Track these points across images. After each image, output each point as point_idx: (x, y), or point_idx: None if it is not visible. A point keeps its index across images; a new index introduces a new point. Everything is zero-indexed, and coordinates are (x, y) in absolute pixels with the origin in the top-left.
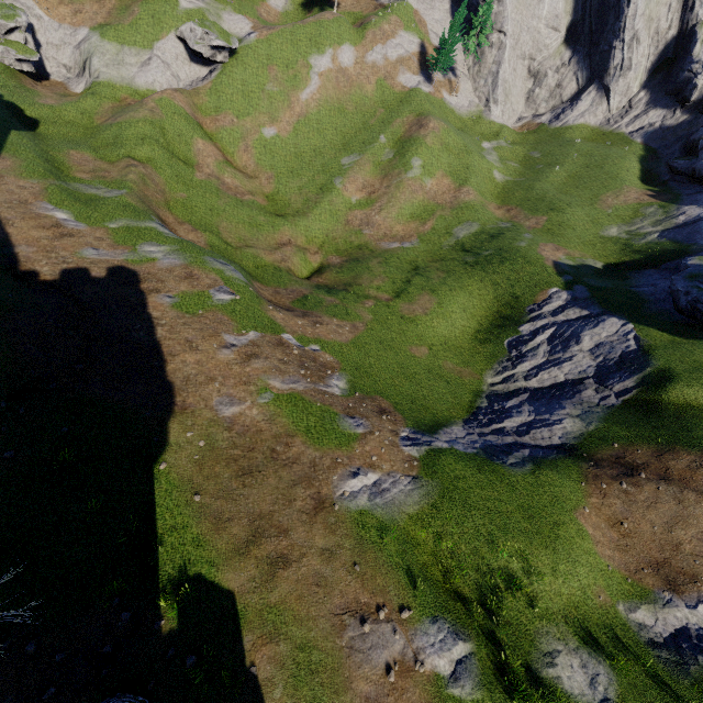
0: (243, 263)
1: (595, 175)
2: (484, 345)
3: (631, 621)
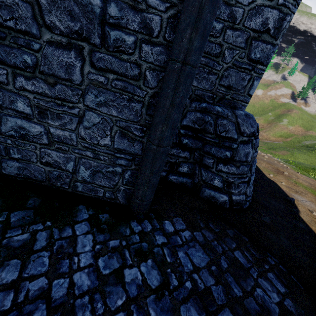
0: None
1: None
2: None
3: None
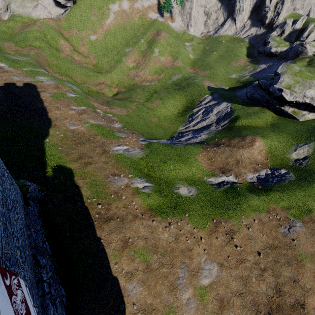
0: (82, 89)
1: (229, 54)
2: (180, 117)
3: (207, 180)
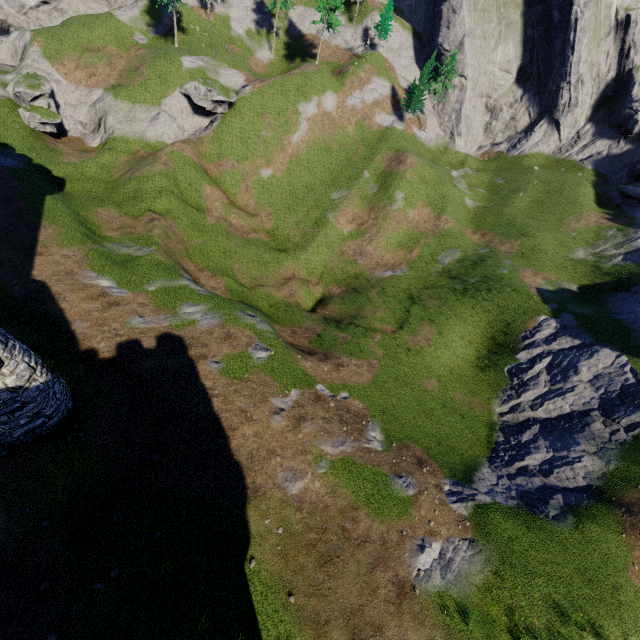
0: (259, 303)
1: (556, 200)
2: (486, 372)
3: None
